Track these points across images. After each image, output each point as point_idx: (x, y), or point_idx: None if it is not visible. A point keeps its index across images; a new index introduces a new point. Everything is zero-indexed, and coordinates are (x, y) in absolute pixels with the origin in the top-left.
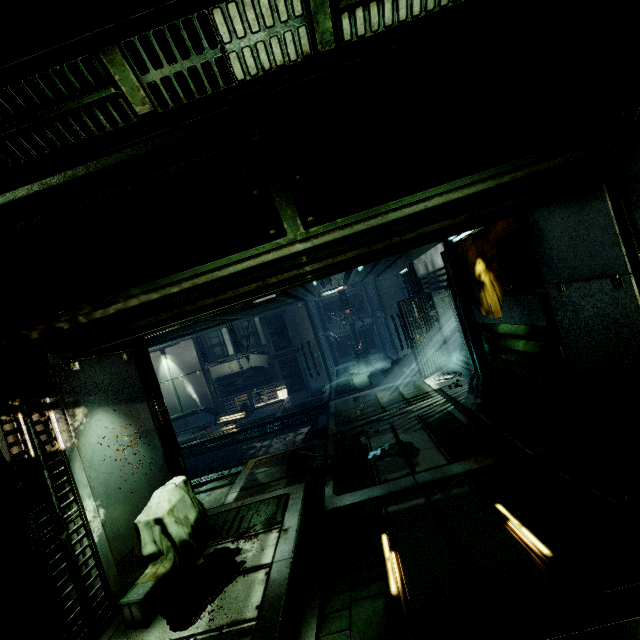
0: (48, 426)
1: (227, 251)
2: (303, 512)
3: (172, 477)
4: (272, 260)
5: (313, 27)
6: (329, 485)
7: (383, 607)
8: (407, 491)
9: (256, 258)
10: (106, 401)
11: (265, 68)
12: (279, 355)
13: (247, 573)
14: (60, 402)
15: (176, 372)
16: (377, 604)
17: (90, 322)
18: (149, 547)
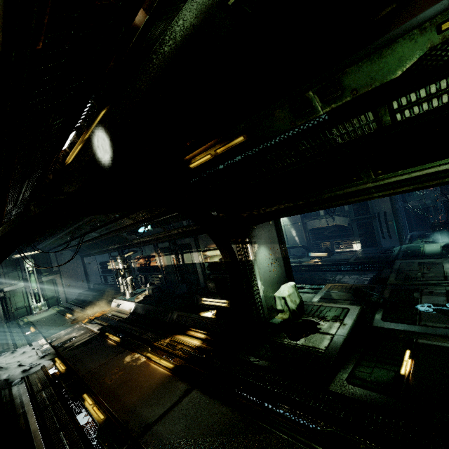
0: (247, 250)
1: (328, 187)
2: (356, 320)
3: (287, 281)
4: (352, 191)
5: (379, 121)
6: (379, 314)
7: (392, 375)
8: (440, 336)
9: (343, 190)
10: (264, 242)
11: (354, 137)
12: (357, 219)
13: (321, 333)
14: (250, 241)
15: (286, 221)
16: (389, 373)
17: (264, 212)
18: (279, 306)
